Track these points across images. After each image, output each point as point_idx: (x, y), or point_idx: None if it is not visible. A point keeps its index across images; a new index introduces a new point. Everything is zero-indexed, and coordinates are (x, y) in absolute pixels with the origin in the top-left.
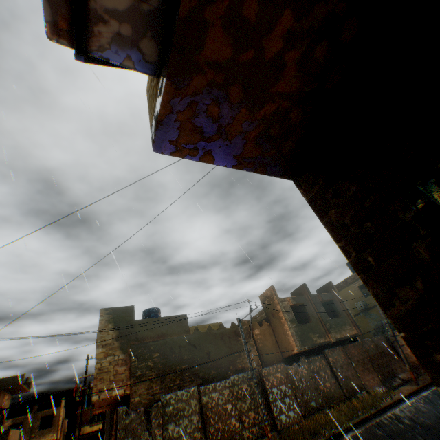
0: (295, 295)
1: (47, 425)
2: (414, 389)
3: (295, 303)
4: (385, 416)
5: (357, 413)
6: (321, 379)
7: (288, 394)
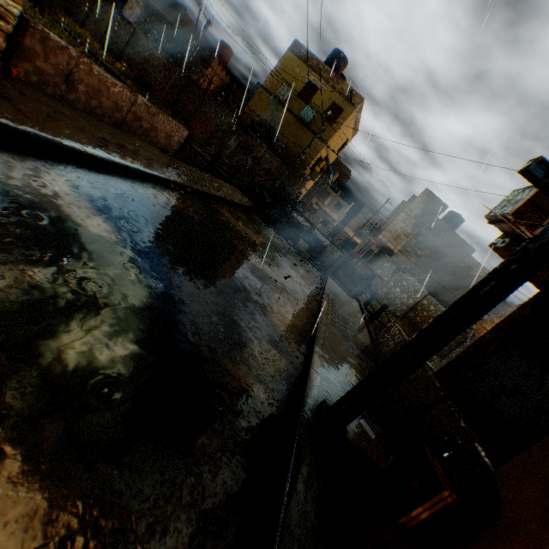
0: None
1: (336, 208)
2: None
3: None
4: None
5: None
6: None
7: None
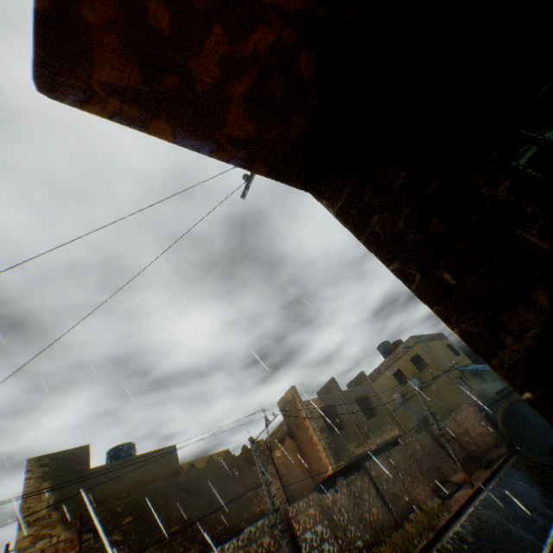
0: (323, 394)
1: None
2: (471, 493)
3: (323, 405)
4: (447, 539)
5: (415, 542)
6: (365, 504)
7: (326, 537)
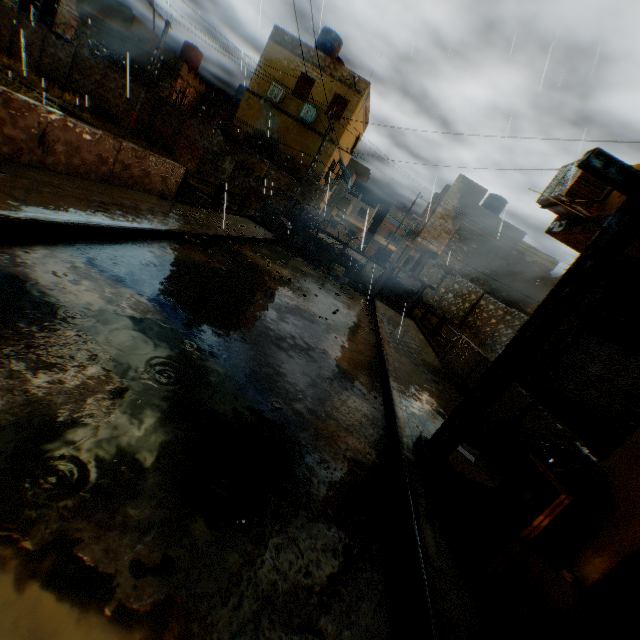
0: None
1: (360, 215)
2: None
3: None
4: None
5: None
6: None
7: None
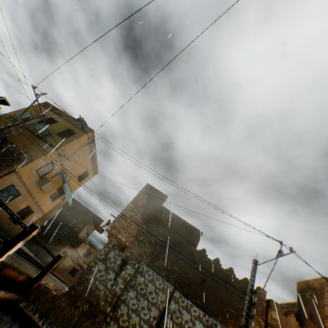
0: None
1: None
2: None
3: None
4: None
5: None
6: None
7: None
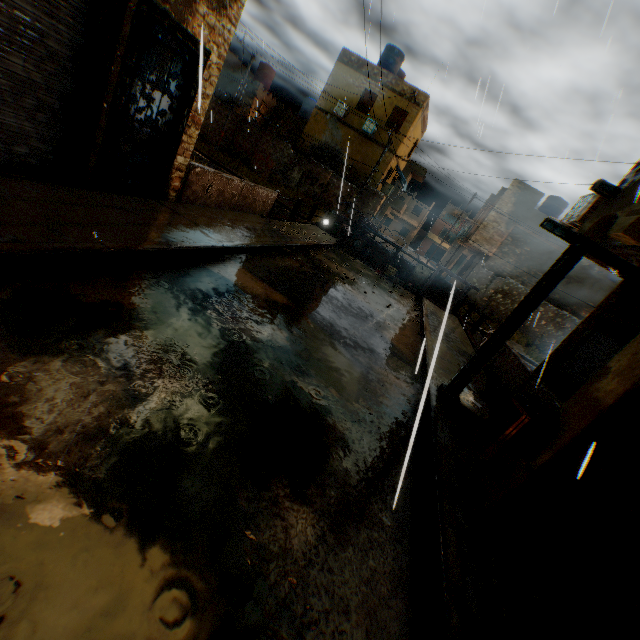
0: None
1: (415, 213)
2: None
3: None
4: None
5: None
6: None
7: None
